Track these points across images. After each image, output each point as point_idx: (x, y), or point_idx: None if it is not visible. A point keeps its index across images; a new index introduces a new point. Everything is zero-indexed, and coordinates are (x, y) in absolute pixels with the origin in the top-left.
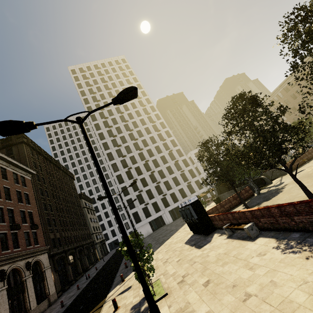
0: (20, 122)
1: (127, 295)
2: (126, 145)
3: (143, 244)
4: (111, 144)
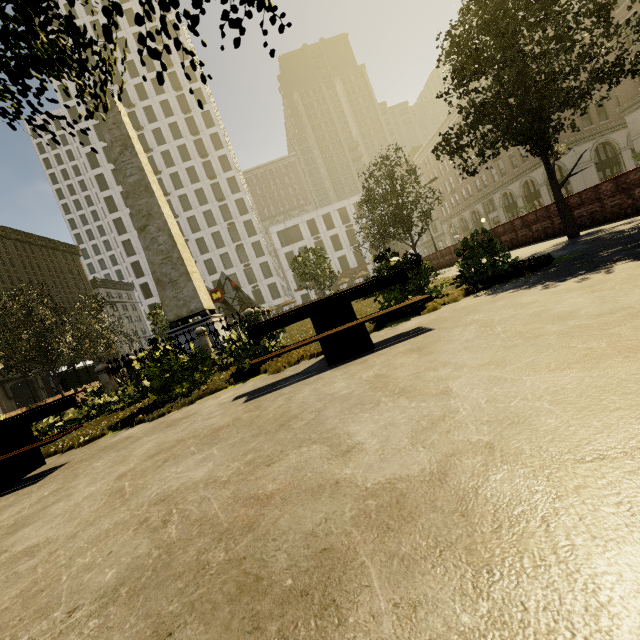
0: None
1: None
2: None
3: None
4: (121, 201)
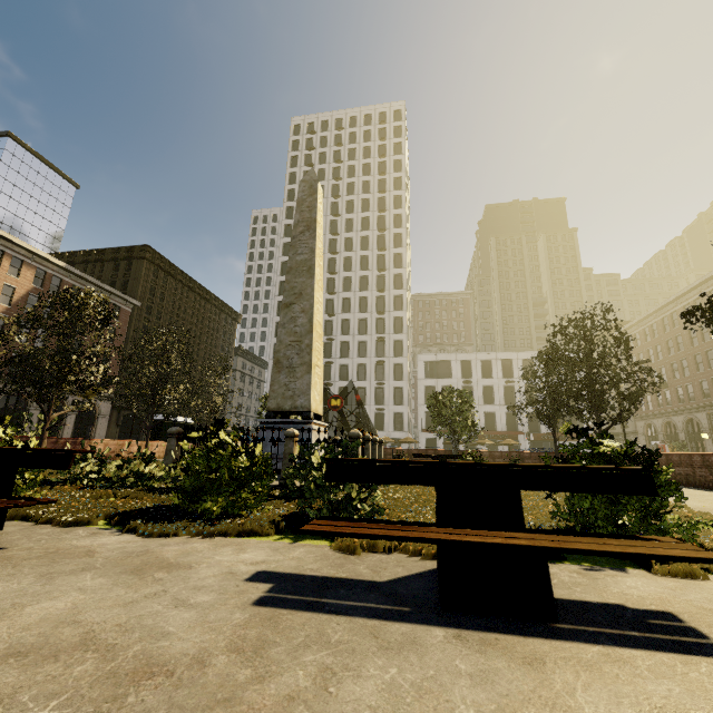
0: None
1: None
2: None
3: None
4: None
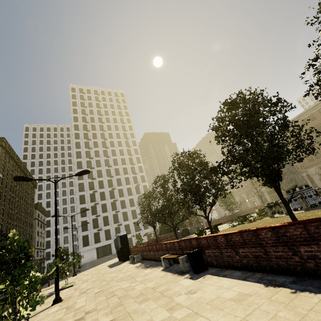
0: (27, 177)
1: (48, 290)
2: (99, 169)
3: (78, 264)
4: (85, 164)
